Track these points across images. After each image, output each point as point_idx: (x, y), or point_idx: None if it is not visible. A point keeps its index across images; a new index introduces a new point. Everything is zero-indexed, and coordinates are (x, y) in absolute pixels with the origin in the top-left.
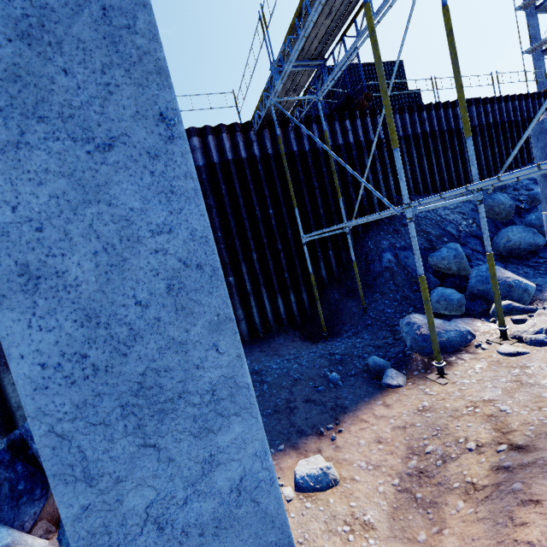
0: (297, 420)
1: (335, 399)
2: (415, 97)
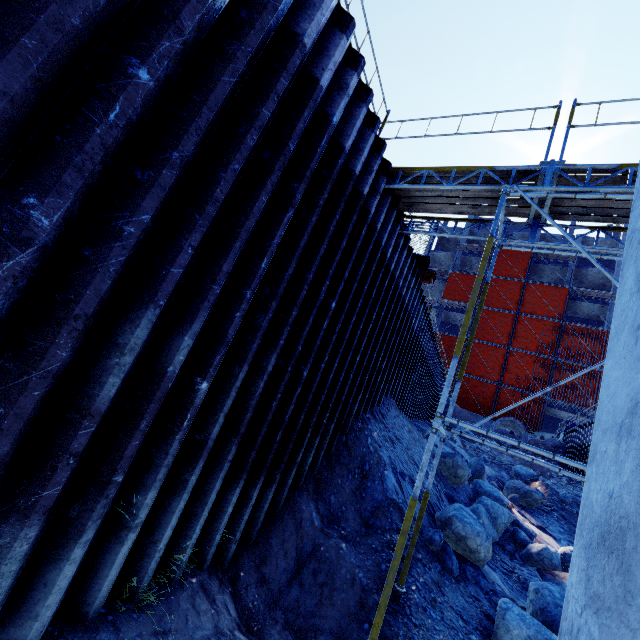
0: None
1: None
2: None
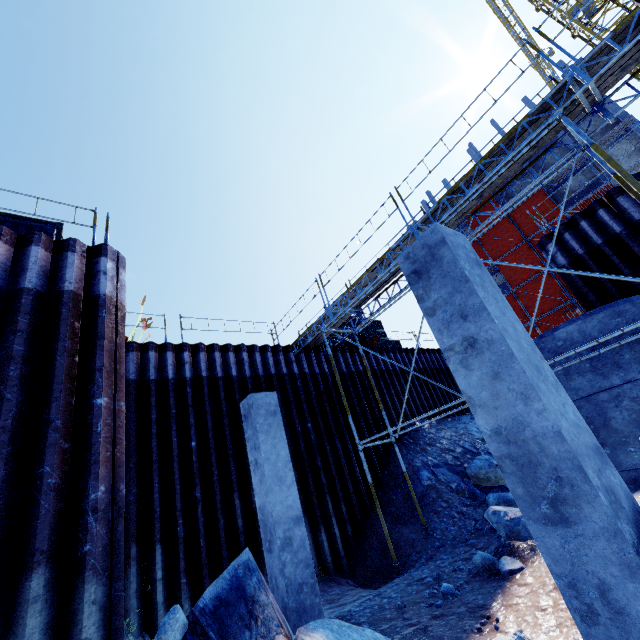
0: (440, 633)
1: (465, 605)
2: (397, 345)
